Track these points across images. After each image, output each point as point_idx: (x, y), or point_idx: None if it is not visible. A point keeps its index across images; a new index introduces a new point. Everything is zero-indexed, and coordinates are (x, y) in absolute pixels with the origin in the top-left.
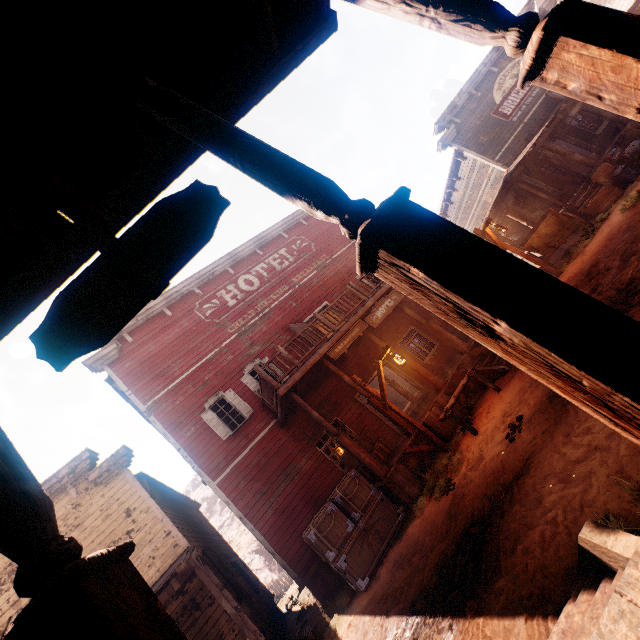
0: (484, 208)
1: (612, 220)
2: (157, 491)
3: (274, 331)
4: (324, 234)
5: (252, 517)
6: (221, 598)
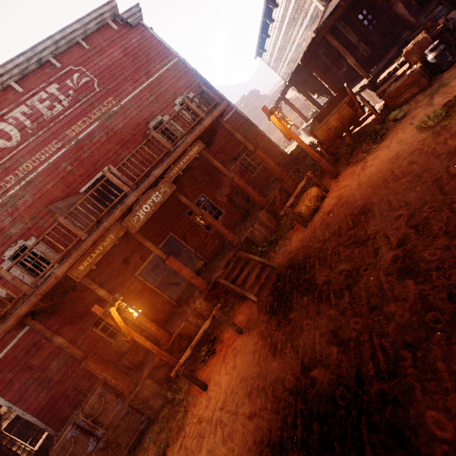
0: (297, 51)
1: (405, 133)
2: None
3: (42, 204)
4: (112, 66)
5: (23, 403)
6: None
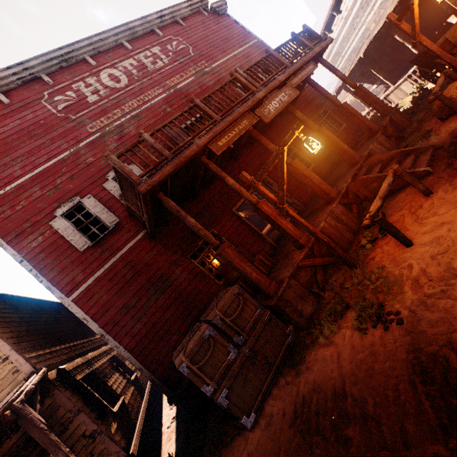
0: (363, 38)
1: None
2: (9, 305)
3: None
4: (204, 39)
5: (116, 333)
6: (57, 452)
